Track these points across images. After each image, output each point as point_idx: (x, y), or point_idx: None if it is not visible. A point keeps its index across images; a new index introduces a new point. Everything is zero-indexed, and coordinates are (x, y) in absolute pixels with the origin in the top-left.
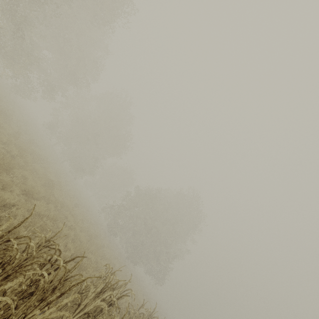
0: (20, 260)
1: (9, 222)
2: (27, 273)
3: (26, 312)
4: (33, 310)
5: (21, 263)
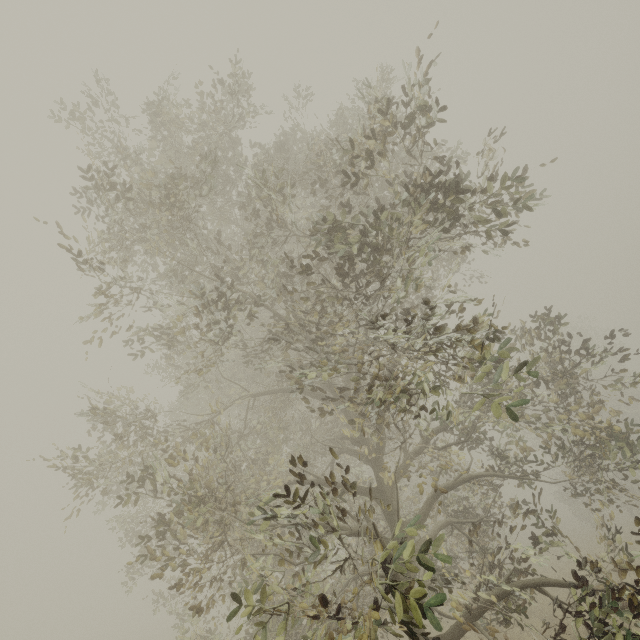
0: None
1: None
2: None
3: None
4: None
5: None
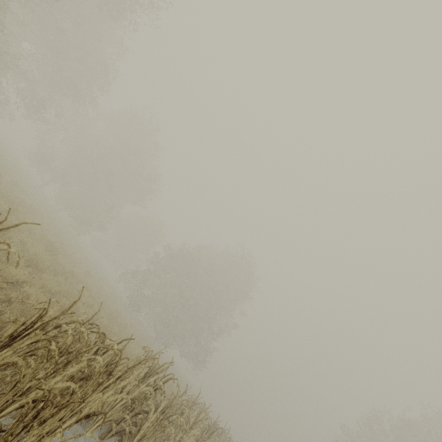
0: (65, 347)
1: (57, 307)
2: (83, 359)
3: (84, 397)
4: (90, 394)
5: (64, 350)
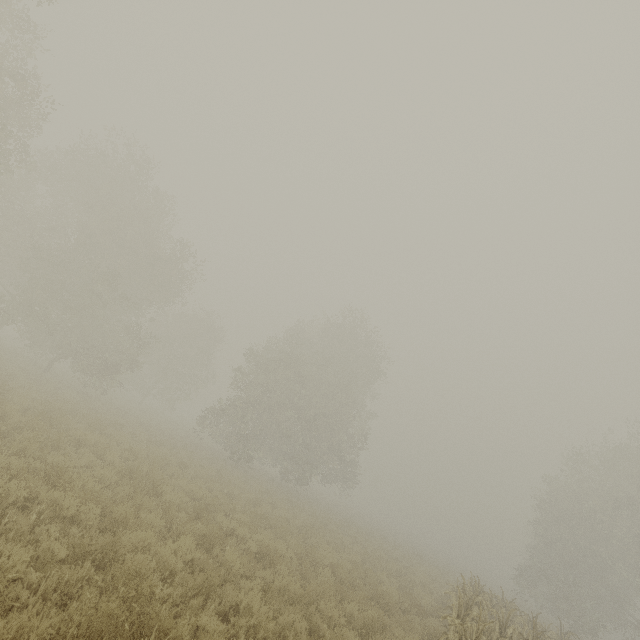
0: None
1: None
2: None
3: None
4: None
5: None
